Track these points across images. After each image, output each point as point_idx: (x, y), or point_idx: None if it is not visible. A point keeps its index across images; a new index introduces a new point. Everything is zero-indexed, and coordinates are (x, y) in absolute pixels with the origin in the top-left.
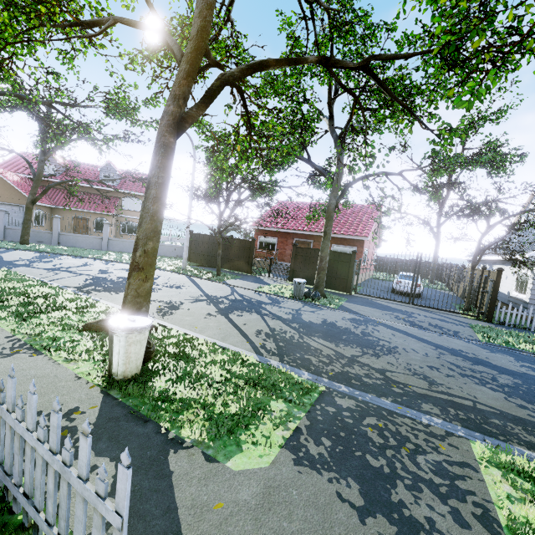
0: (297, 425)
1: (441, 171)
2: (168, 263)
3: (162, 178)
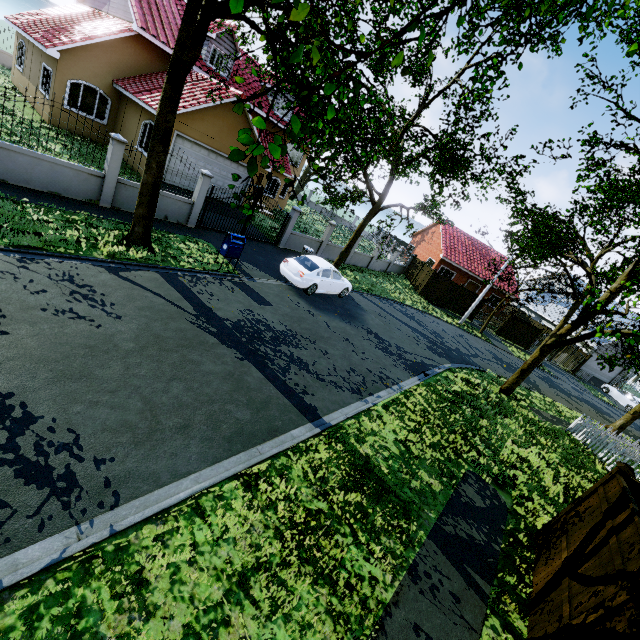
0: None
1: None
2: (427, 305)
3: None
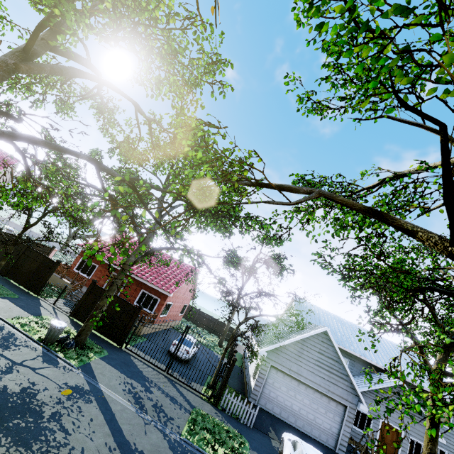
0: None
1: (230, 265)
2: None
3: None
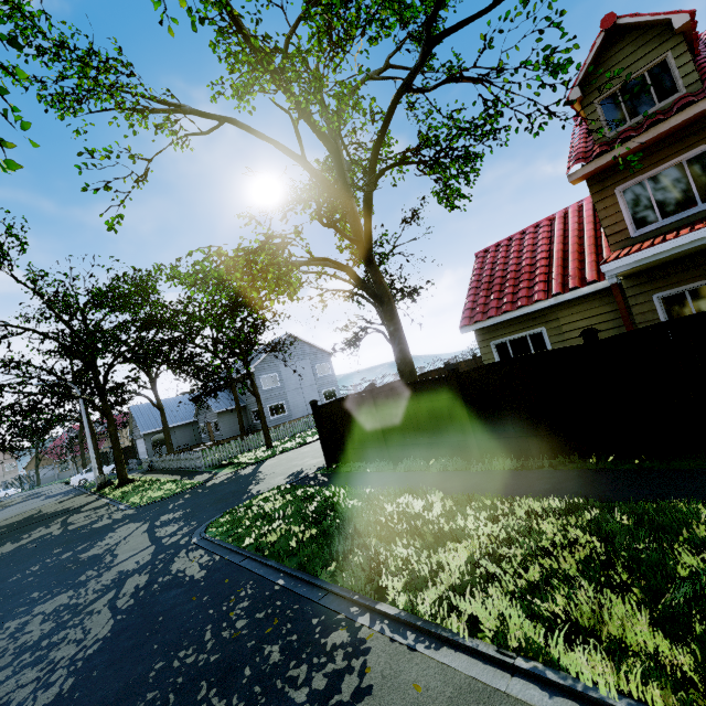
0: None
1: None
2: None
3: None
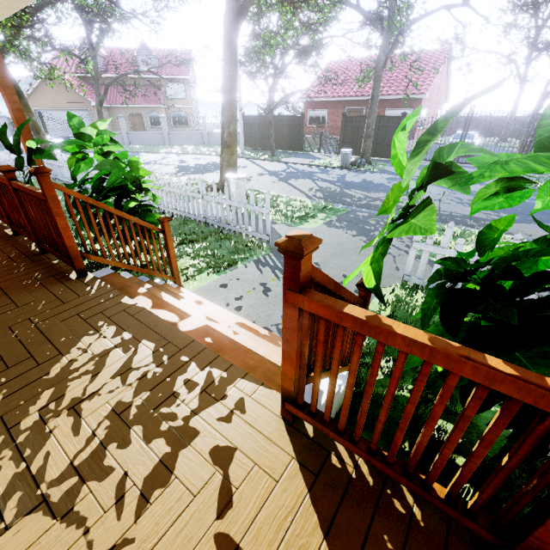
0: (331, 219)
1: None
2: None
3: (232, 71)
